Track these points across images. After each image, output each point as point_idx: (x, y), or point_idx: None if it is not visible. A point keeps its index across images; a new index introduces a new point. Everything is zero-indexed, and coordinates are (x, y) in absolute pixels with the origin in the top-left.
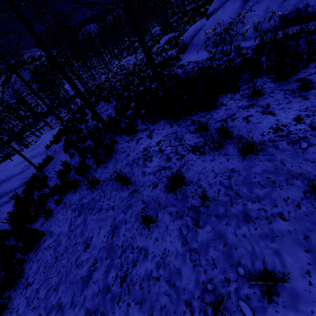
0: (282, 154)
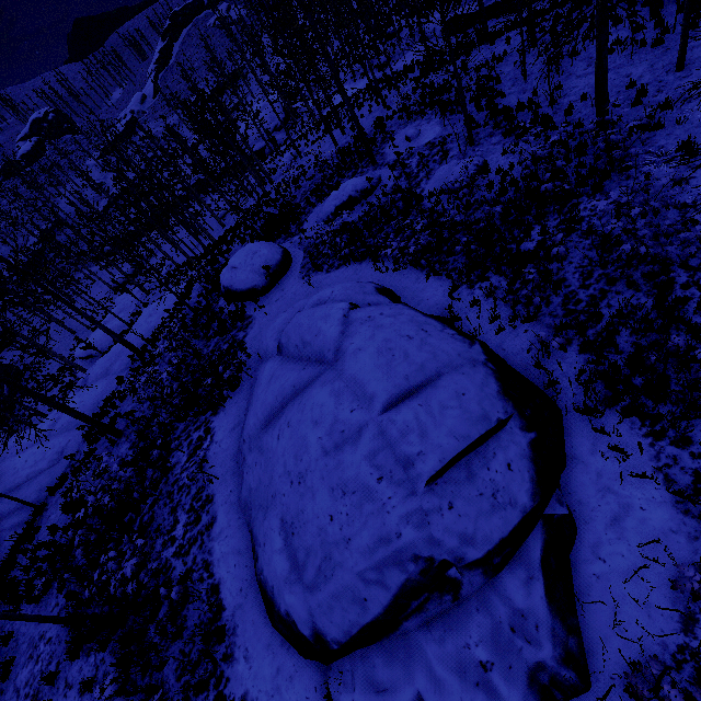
0: None
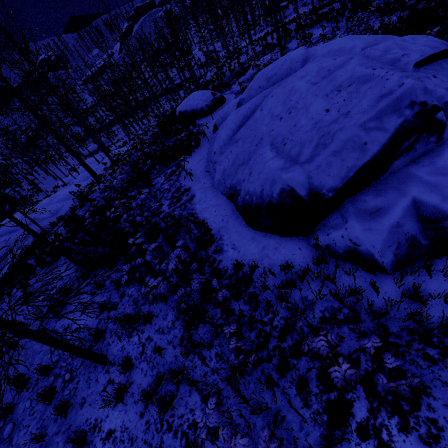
0: (46, 347)
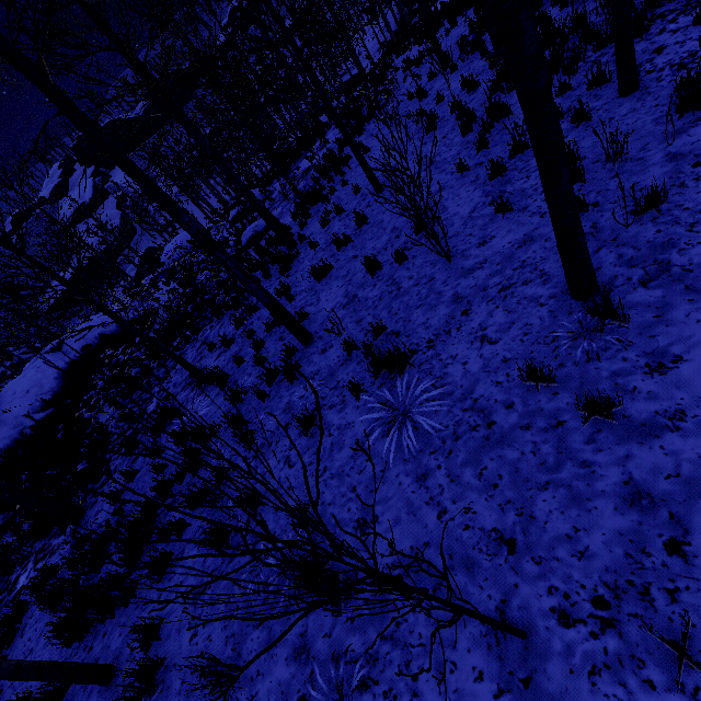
0: None
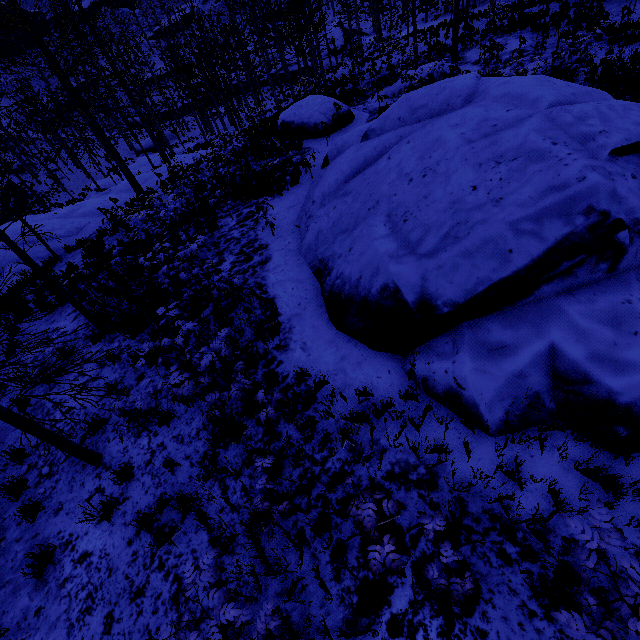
0: None
